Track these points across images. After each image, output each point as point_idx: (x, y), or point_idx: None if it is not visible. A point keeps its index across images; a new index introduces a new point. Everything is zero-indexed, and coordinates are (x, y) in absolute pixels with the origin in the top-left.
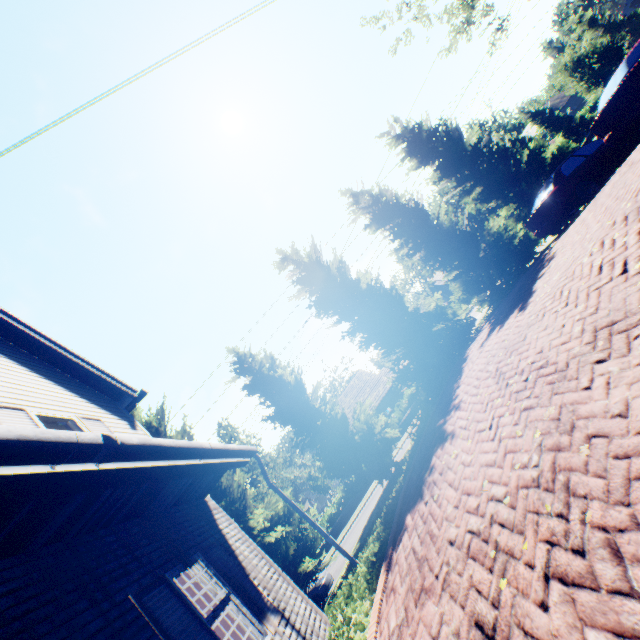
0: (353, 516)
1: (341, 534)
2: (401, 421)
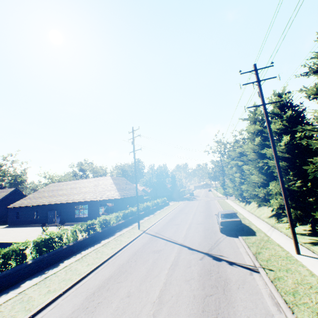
0: (150, 220)
1: (143, 223)
2: (153, 207)
